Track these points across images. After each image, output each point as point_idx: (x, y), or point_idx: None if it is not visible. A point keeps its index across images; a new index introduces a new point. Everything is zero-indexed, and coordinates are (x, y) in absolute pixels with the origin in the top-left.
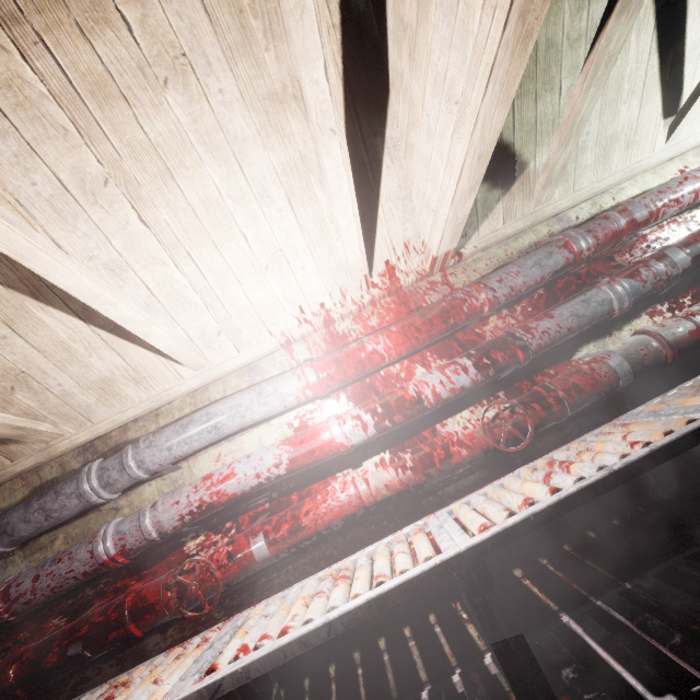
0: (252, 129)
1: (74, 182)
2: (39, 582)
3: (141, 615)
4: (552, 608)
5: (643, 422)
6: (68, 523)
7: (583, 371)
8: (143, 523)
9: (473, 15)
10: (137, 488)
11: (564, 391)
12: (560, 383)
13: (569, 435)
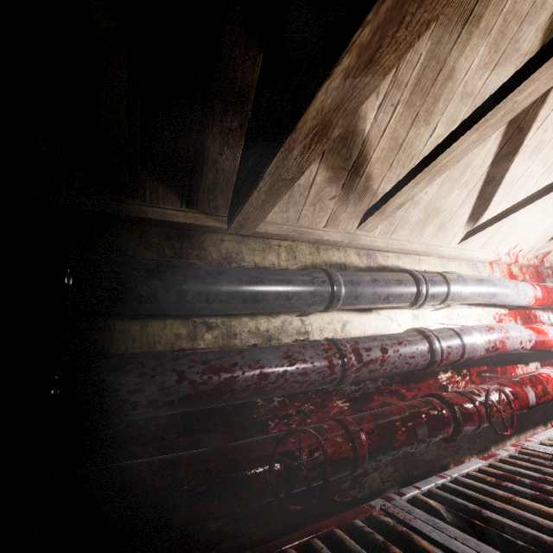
0: None
1: None
2: (388, 355)
3: (466, 420)
4: None
5: None
6: (353, 311)
7: None
8: (466, 341)
9: None
10: (406, 309)
11: None
12: None
13: None
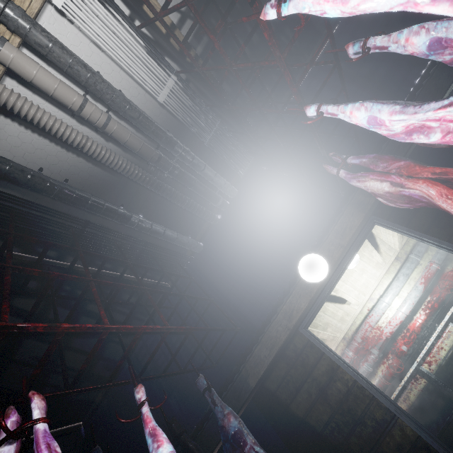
0: None
1: None
2: None
3: None
4: None
5: None
6: None
7: None
8: None
9: None
10: None
11: None
12: None
13: None
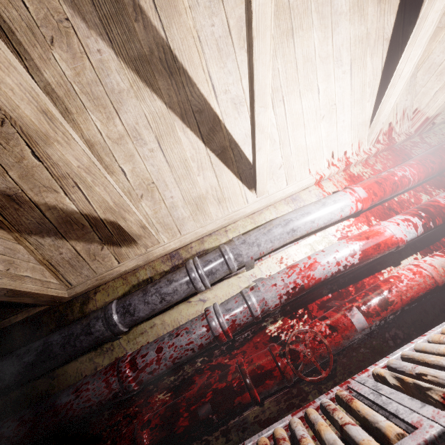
0: (346, 7)
1: (236, 28)
2: (163, 353)
3: (261, 380)
4: None
5: None
6: (163, 312)
7: None
8: (250, 301)
9: None
10: (218, 284)
11: None
12: None
13: None
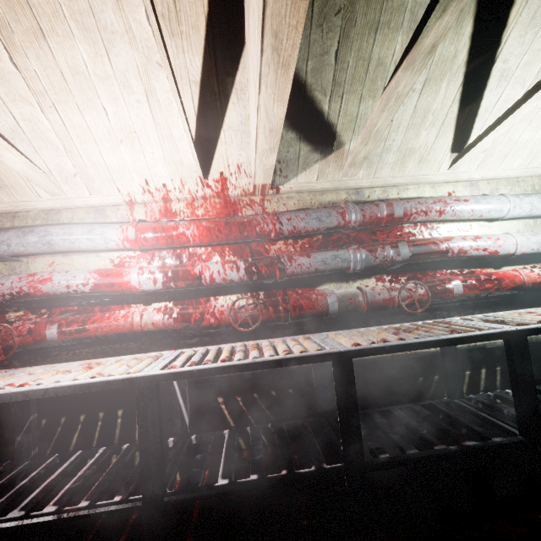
0: (121, 26)
1: None
2: None
3: None
4: (231, 424)
5: (310, 341)
6: None
7: (311, 298)
8: None
9: (256, 29)
10: None
11: (293, 306)
12: (294, 300)
13: (290, 333)
